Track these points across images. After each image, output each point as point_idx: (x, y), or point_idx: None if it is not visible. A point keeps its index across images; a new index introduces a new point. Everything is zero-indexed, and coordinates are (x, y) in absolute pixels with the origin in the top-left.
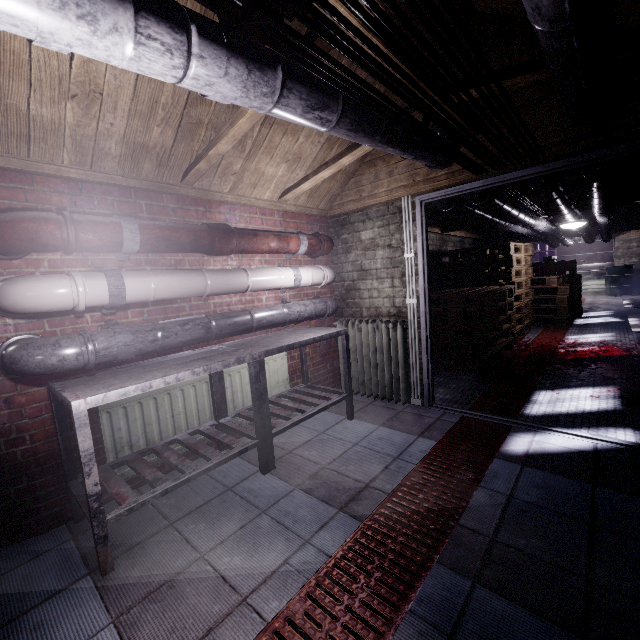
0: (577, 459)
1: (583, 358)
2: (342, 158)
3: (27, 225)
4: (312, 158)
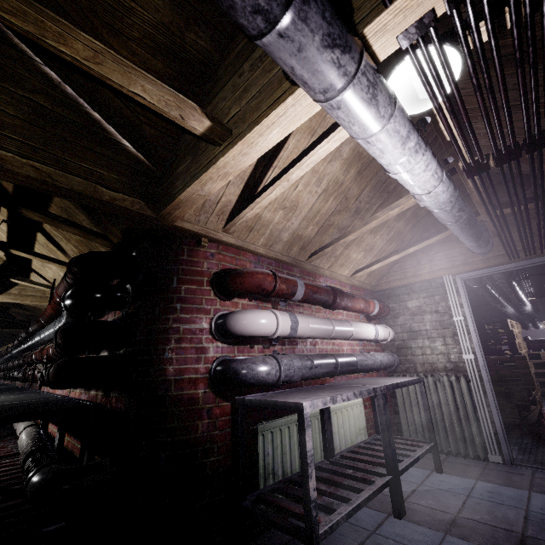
0: None
1: None
2: (411, 248)
3: (259, 276)
4: (378, 249)
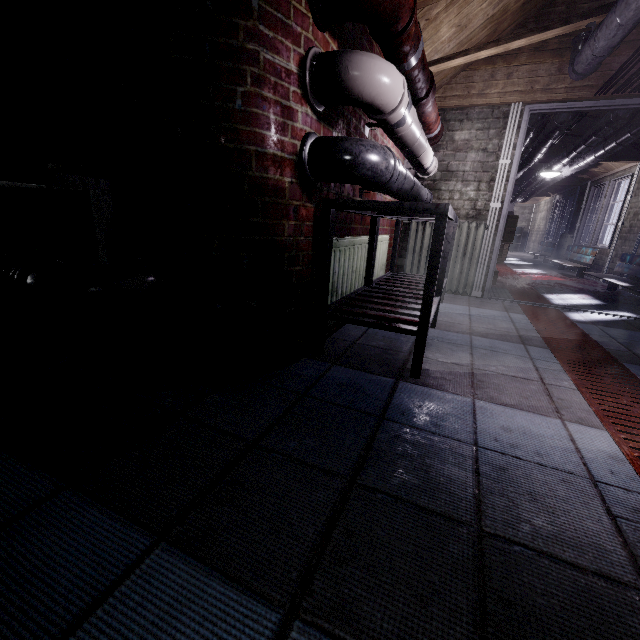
0: (619, 323)
1: (543, 280)
2: (519, 39)
3: None
4: (469, 32)
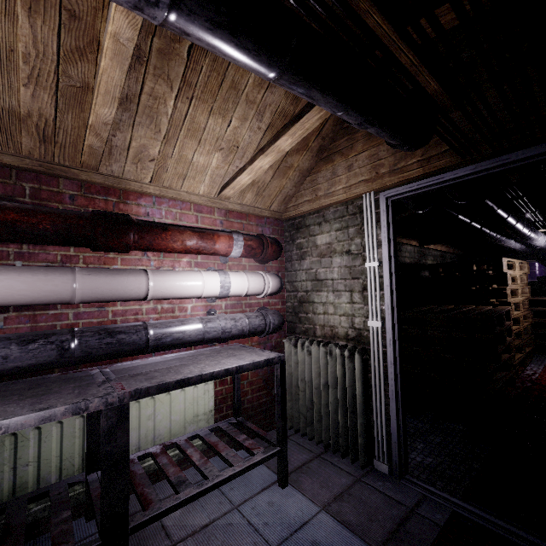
0: None
1: None
2: (278, 139)
3: None
4: (253, 148)
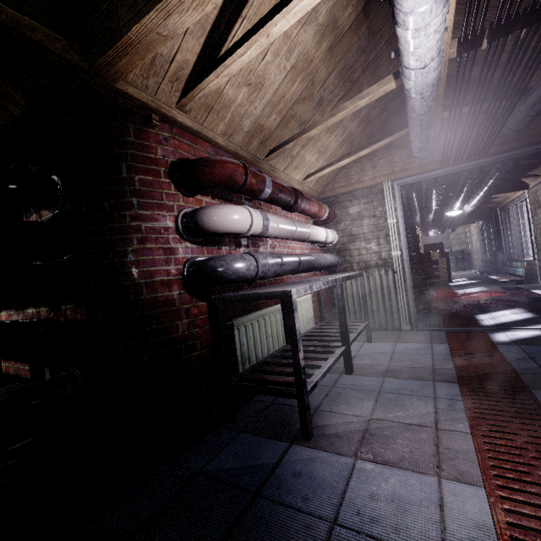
0: None
1: (481, 299)
2: (363, 150)
3: (230, 165)
4: (330, 152)
